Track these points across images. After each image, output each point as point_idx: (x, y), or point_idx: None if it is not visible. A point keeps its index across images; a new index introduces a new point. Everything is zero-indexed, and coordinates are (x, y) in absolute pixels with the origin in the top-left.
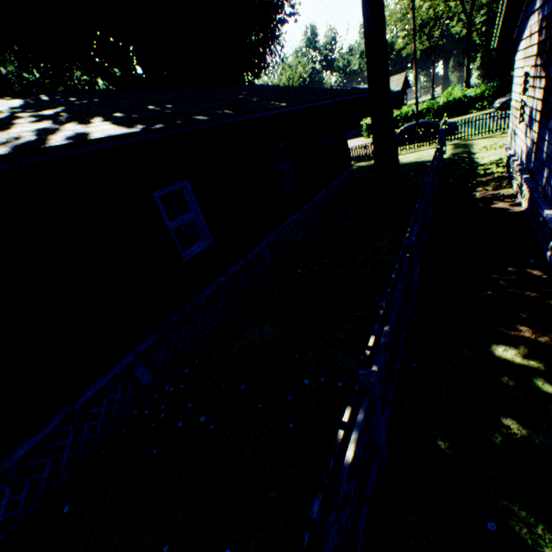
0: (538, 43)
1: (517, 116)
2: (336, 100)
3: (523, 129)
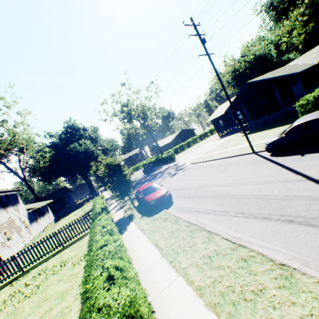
0: None
1: None
2: None
3: None
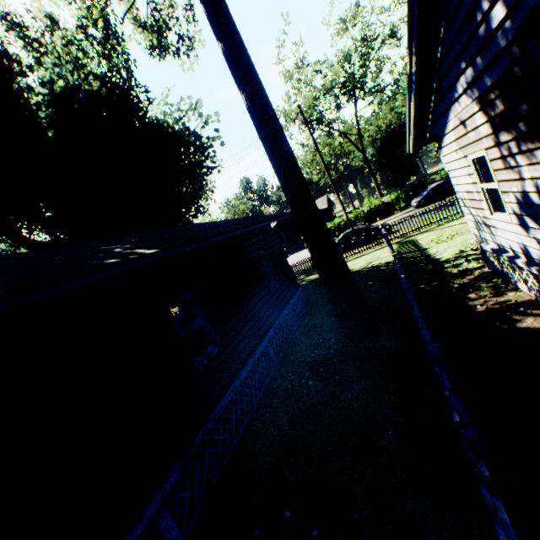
0: (491, 118)
1: (483, 206)
2: (256, 226)
3: (513, 219)
